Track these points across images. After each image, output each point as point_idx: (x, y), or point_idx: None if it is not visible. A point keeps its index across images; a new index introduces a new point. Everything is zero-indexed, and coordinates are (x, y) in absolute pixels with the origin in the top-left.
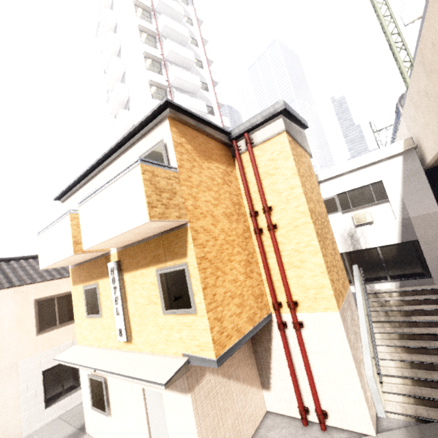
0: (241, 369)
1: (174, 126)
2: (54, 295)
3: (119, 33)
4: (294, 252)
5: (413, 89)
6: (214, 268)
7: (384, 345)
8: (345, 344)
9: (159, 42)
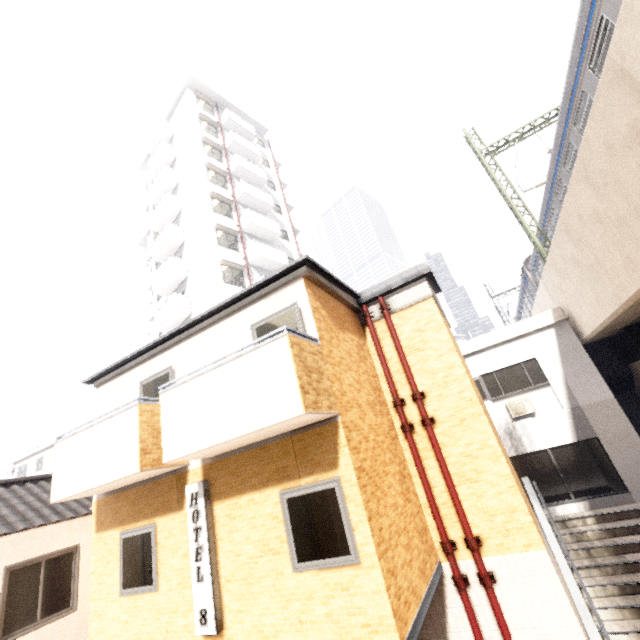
0: None
1: (308, 287)
2: (42, 555)
3: (178, 168)
4: (465, 457)
5: (556, 256)
6: (373, 485)
7: (603, 607)
8: (566, 606)
9: (230, 183)
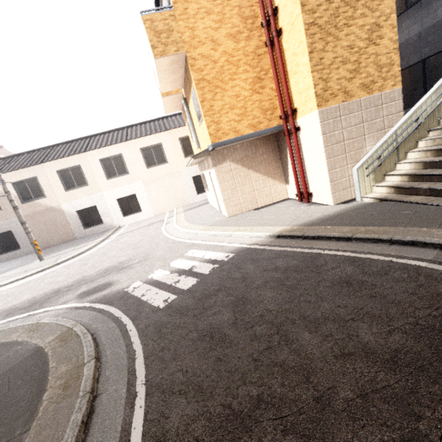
0: (262, 167)
1: None
2: (188, 135)
3: None
4: (292, 56)
5: None
6: (213, 87)
7: (415, 151)
8: (320, 139)
9: None
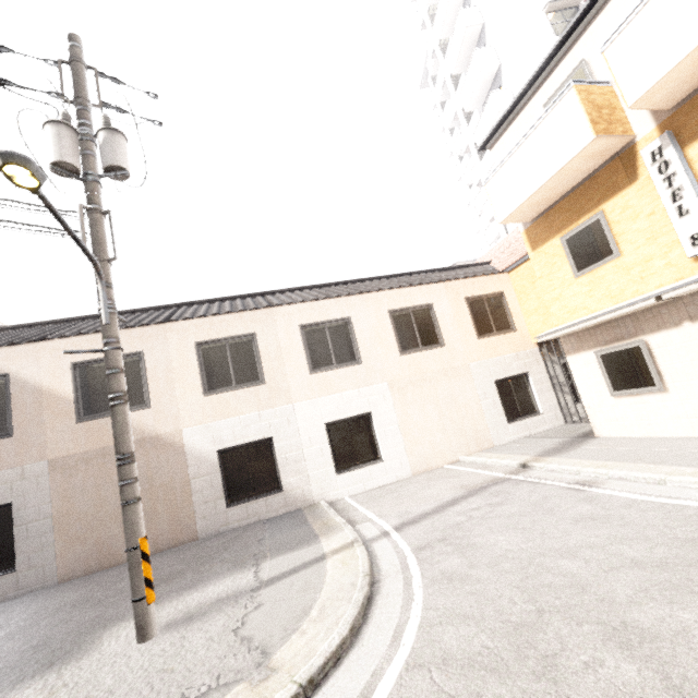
0: None
1: None
2: (482, 295)
3: None
4: None
5: None
6: None
7: None
8: None
9: None
